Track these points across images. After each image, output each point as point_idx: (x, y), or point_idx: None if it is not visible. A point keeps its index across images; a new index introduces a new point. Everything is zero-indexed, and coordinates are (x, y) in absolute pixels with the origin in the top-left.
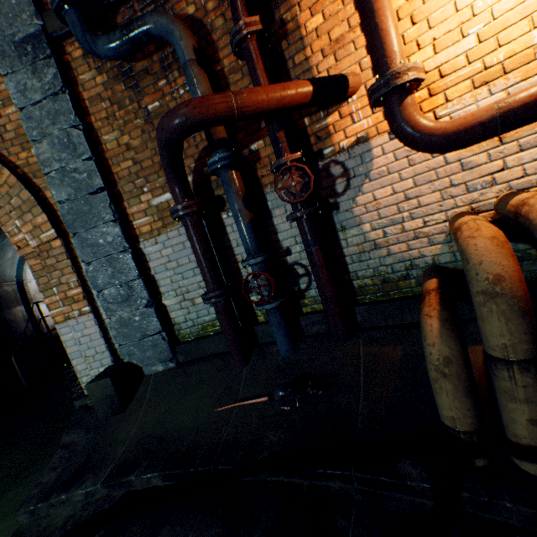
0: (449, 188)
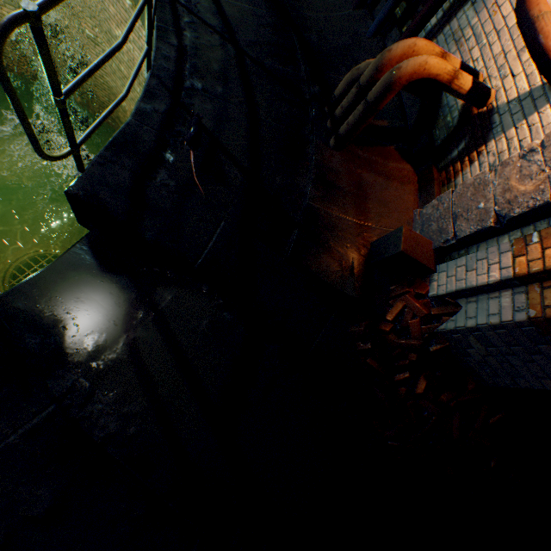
0: (503, 55)
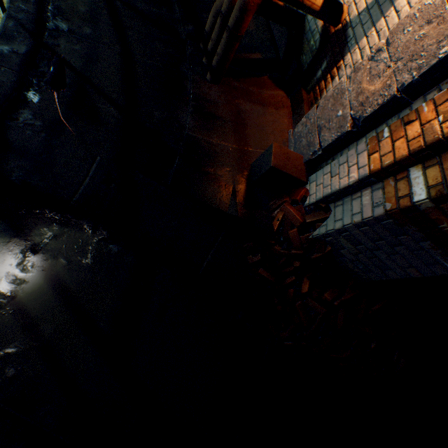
0: None
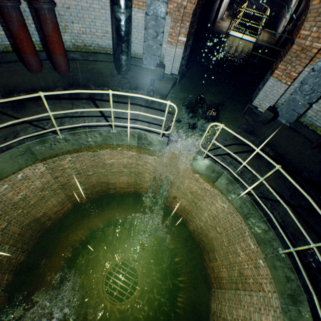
0: None
